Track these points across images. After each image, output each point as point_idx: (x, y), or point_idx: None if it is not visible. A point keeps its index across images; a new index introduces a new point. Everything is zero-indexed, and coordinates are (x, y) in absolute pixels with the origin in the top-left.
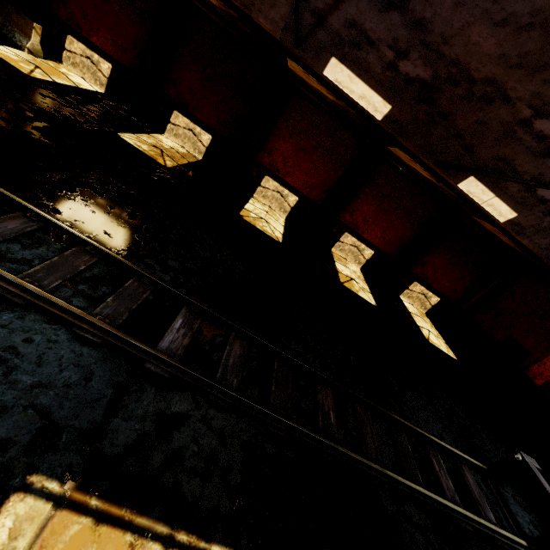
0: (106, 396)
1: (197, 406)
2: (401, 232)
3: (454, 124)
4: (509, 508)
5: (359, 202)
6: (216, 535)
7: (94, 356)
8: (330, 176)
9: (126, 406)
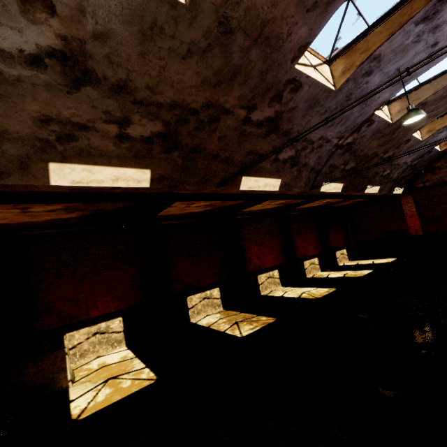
0: None
1: None
2: (315, 238)
3: (361, 173)
4: None
5: (295, 242)
6: None
7: None
8: (278, 244)
9: None
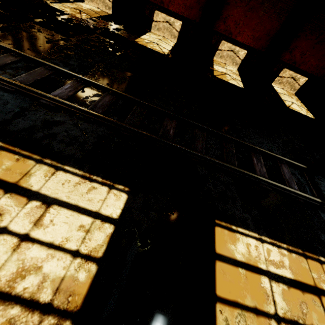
0: (14, 111)
1: (71, 120)
2: (269, 25)
3: None
4: (318, 188)
5: (229, 8)
6: (69, 164)
7: (11, 96)
8: None
9: (26, 115)
